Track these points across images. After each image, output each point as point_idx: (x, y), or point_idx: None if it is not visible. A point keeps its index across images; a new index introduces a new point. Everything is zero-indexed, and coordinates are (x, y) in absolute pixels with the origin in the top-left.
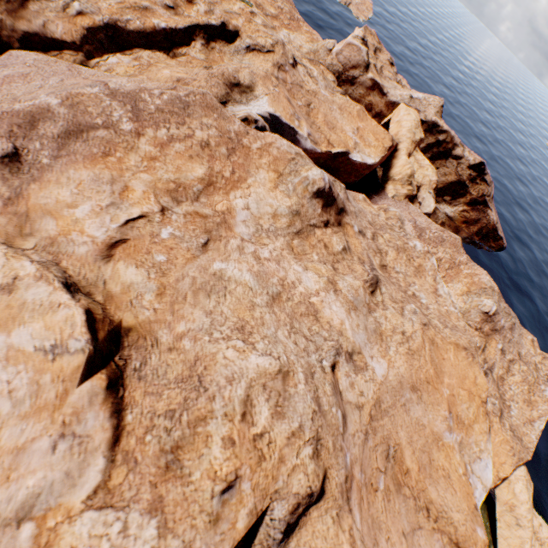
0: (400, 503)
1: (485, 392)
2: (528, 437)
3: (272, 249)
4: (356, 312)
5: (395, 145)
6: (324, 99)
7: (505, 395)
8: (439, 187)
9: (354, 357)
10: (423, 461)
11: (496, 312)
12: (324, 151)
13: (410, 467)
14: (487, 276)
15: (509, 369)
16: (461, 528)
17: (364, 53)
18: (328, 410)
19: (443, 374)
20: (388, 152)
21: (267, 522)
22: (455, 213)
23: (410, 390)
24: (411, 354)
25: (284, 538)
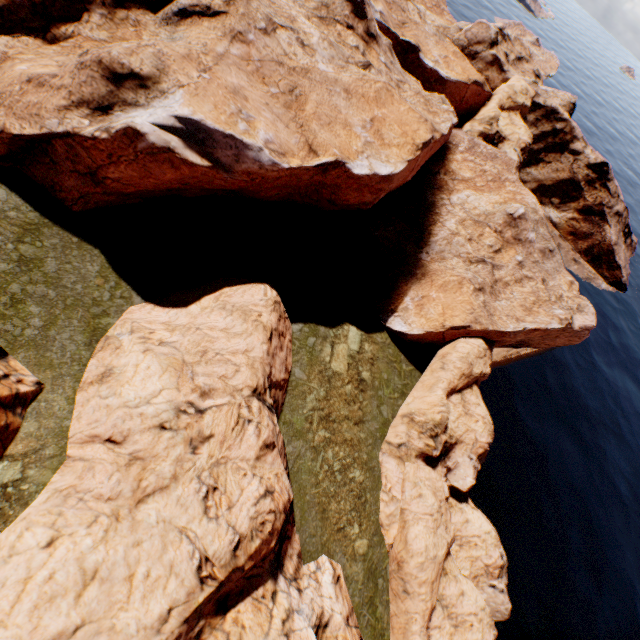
0: (281, 110)
1: (422, 141)
2: (505, 324)
3: (291, 6)
4: (330, 47)
5: (487, 92)
6: (423, 31)
7: (501, 294)
8: (548, 184)
9: (306, 48)
10: (322, 118)
11: (523, 216)
12: (391, 30)
13: (307, 111)
14: (534, 200)
15: (521, 282)
16: (321, 140)
17: (492, 31)
18: (254, 9)
19: (384, 107)
20: (472, 87)
21: (174, 4)
22: (562, 220)
23: (343, 90)
24: (360, 80)
25: (179, 16)
